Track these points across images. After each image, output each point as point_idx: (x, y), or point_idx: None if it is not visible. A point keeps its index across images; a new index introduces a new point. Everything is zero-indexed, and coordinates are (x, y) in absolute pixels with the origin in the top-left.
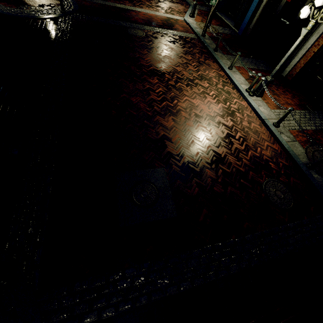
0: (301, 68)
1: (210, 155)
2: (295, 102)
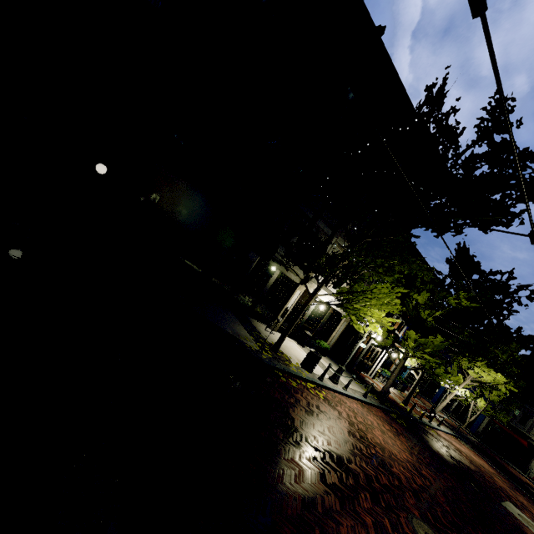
0: None
1: None
2: None
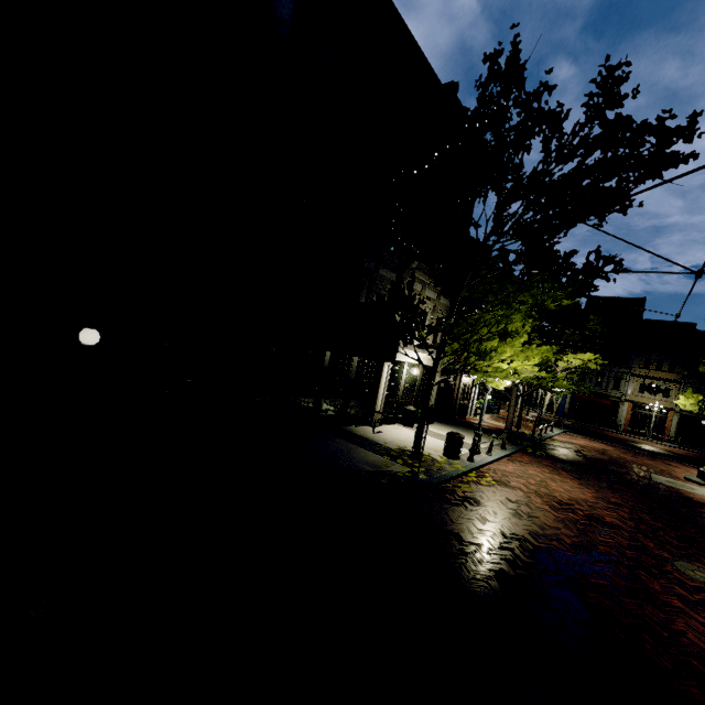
0: (628, 425)
1: (701, 457)
2: (653, 439)
